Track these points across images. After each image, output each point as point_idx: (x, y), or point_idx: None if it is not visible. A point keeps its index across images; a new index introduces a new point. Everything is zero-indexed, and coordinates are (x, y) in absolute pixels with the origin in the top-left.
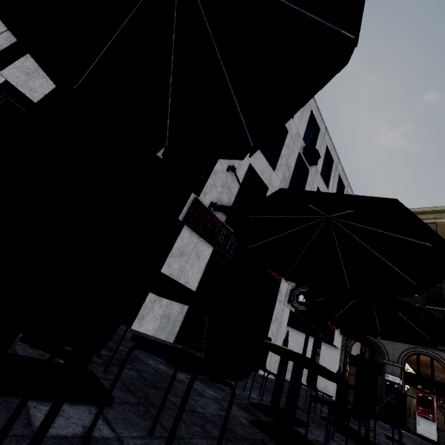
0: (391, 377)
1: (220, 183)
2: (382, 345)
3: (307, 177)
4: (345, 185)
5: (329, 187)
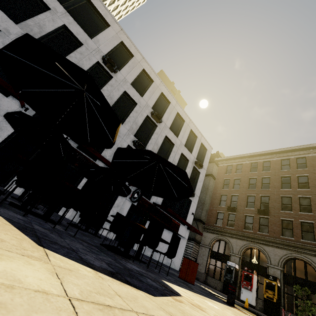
0: (230, 263)
1: None
2: (230, 243)
3: (155, 129)
4: (198, 136)
5: (179, 136)
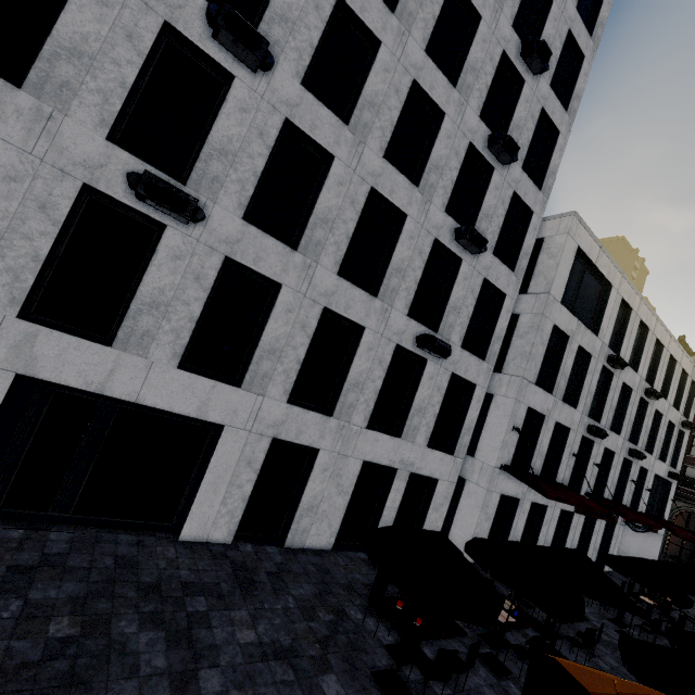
0: None
1: (589, 476)
2: None
3: (646, 410)
4: (688, 373)
5: (668, 395)
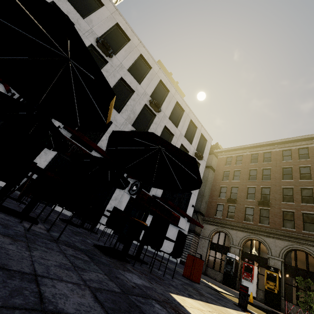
0: (231, 254)
1: None
2: (230, 235)
3: (154, 119)
4: (197, 127)
5: (179, 127)
